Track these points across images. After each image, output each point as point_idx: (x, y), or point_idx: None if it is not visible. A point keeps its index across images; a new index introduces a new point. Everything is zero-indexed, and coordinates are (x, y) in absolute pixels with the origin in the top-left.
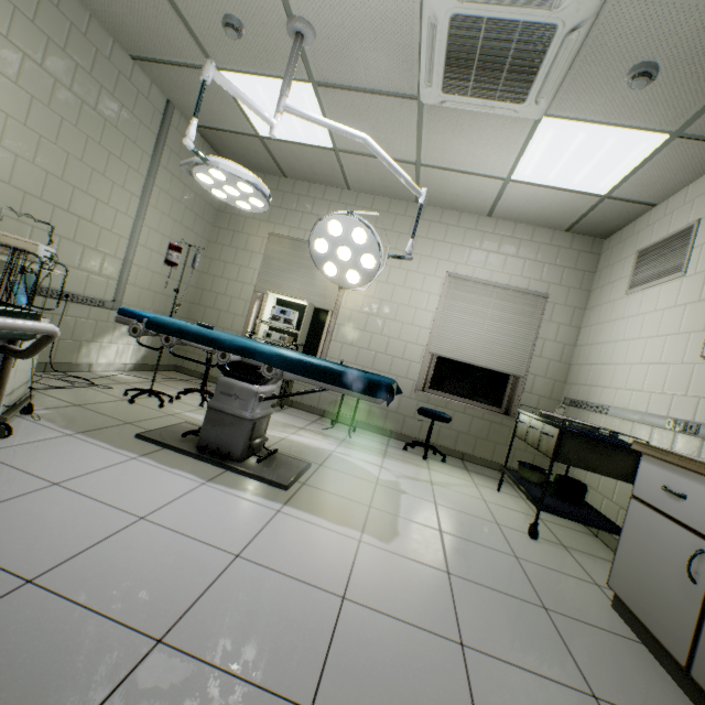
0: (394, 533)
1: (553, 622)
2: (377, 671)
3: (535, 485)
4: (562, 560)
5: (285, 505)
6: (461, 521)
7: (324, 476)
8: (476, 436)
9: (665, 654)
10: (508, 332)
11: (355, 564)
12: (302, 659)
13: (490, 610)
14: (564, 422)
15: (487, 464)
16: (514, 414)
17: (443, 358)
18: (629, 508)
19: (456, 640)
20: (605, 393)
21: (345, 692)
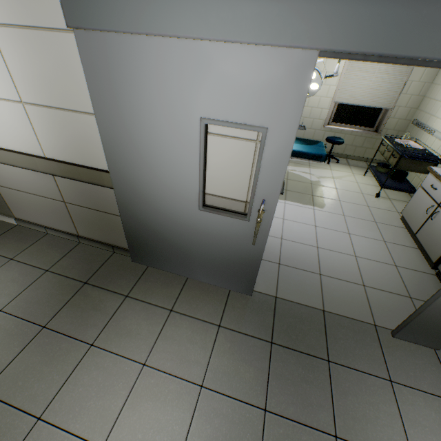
0: (324, 205)
1: (377, 226)
2: (329, 240)
3: (383, 174)
4: (386, 205)
5: (285, 200)
6: (347, 195)
7: (291, 185)
8: (356, 146)
9: (411, 231)
10: (388, 80)
11: (315, 217)
12: (311, 239)
13: (357, 225)
14: (404, 148)
15: (359, 159)
16: (380, 132)
17: (342, 103)
18: (417, 190)
19: (347, 233)
20: (436, 122)
21: (323, 244)
